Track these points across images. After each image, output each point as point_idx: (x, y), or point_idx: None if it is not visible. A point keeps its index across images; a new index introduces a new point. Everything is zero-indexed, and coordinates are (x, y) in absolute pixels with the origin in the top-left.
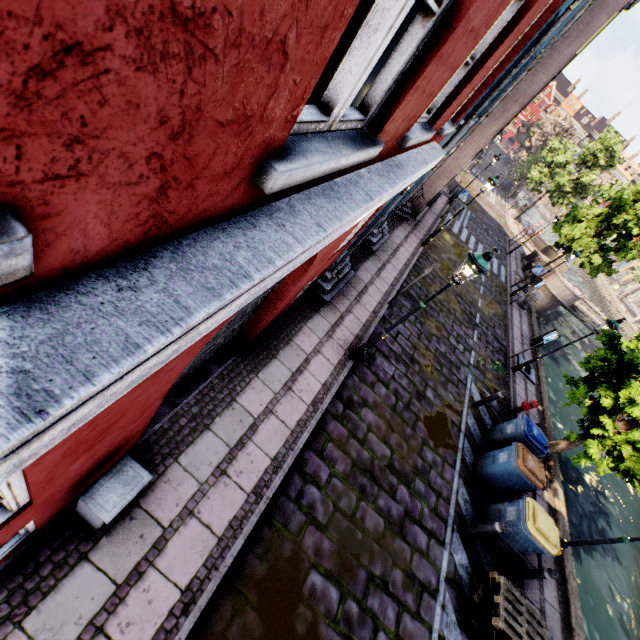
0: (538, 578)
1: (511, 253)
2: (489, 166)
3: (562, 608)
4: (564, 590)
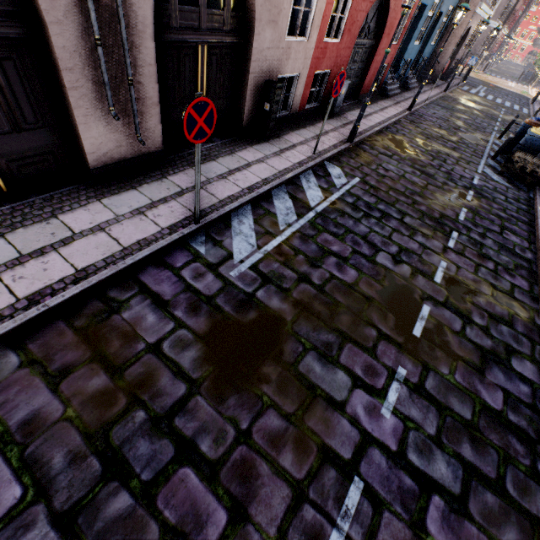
0: None
1: (535, 104)
2: (506, 72)
3: None
4: None
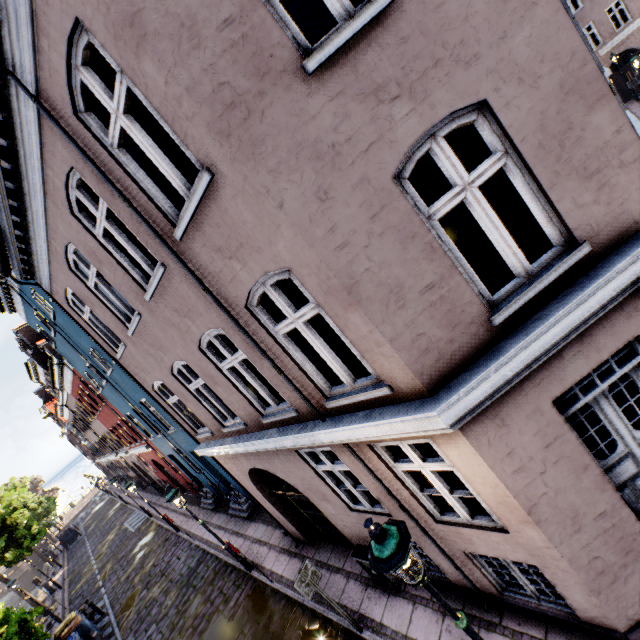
0: None
1: None
2: None
3: None
4: None
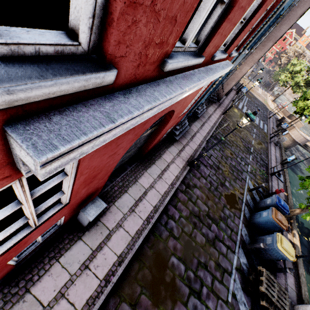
0: (283, 272)
1: (270, 118)
2: (258, 75)
3: (297, 290)
4: (298, 282)
